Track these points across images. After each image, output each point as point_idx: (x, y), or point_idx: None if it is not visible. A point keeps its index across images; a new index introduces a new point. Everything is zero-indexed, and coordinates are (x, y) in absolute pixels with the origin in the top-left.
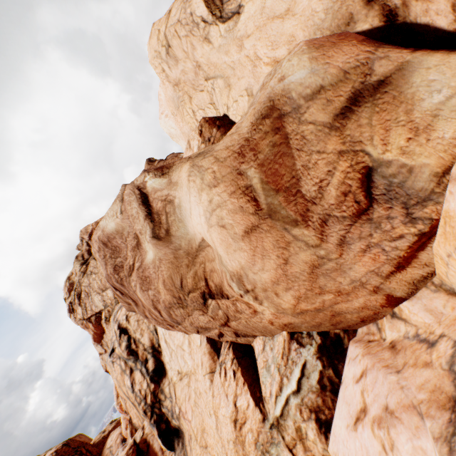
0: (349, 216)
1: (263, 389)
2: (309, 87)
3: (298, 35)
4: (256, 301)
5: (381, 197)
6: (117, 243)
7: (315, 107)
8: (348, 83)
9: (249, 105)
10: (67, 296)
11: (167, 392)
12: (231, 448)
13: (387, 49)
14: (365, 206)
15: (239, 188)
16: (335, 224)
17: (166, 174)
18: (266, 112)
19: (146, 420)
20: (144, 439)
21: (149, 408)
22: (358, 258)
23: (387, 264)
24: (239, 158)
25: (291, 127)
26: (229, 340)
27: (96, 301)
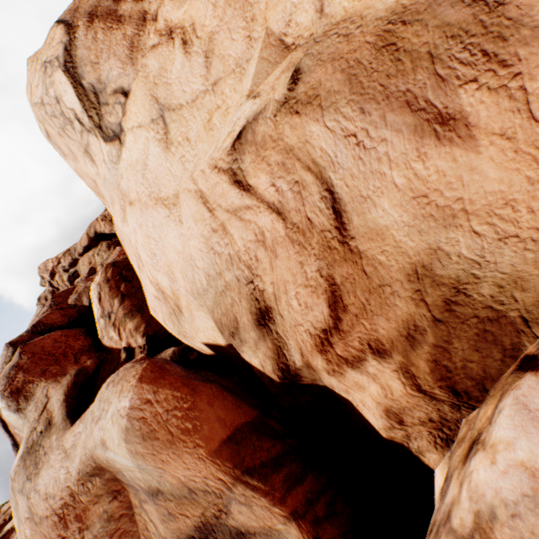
0: None
1: None
2: (142, 481)
3: (179, 278)
4: None
5: None
6: None
7: (154, 509)
8: (196, 504)
9: None
10: None
11: None
12: None
13: (252, 492)
14: None
15: None
16: None
17: (21, 413)
18: (94, 470)
19: None
20: None
21: None
22: None
23: None
24: (60, 526)
25: (134, 497)
26: None
27: None
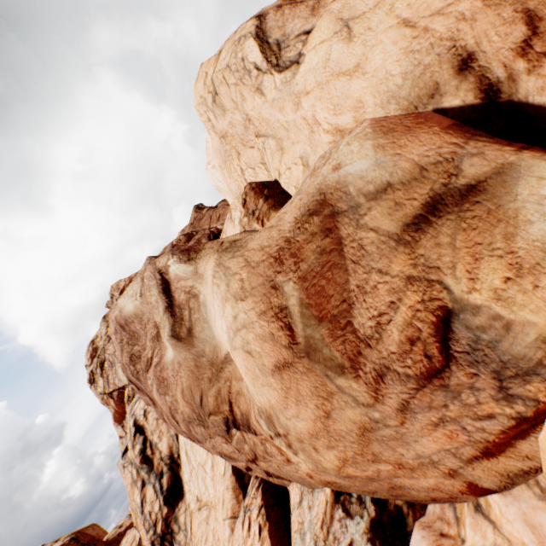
0: (415, 375)
1: None
2: (372, 183)
3: (367, 102)
4: (289, 448)
5: (463, 355)
6: (135, 328)
7: (378, 209)
8: (425, 182)
9: (303, 176)
10: (89, 363)
11: (181, 521)
12: None
13: (483, 143)
14: (440, 364)
15: (271, 307)
16: (396, 383)
17: (192, 260)
18: (315, 207)
19: None
20: None
21: (159, 540)
22: (426, 432)
23: (469, 446)
24: (276, 265)
25: (346, 229)
26: (259, 476)
27: (120, 373)
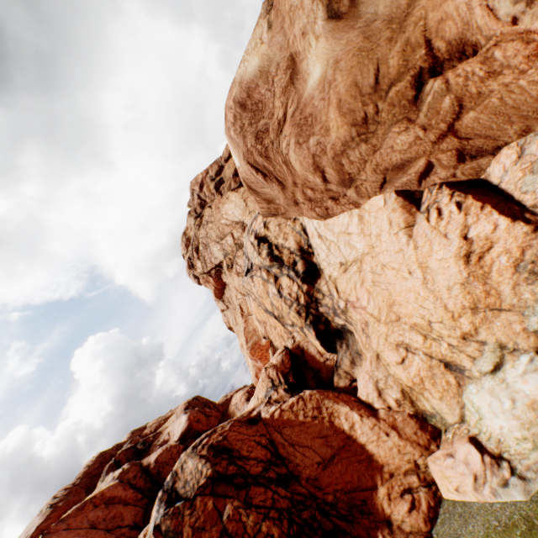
0: None
1: (527, 199)
2: None
3: None
4: None
5: None
6: (259, 95)
7: None
8: None
9: None
10: (185, 252)
11: (324, 290)
12: (456, 294)
13: None
14: None
15: None
16: None
17: None
18: None
19: (295, 330)
20: (296, 345)
21: (303, 309)
22: None
23: None
24: None
25: None
26: (436, 183)
27: (215, 252)
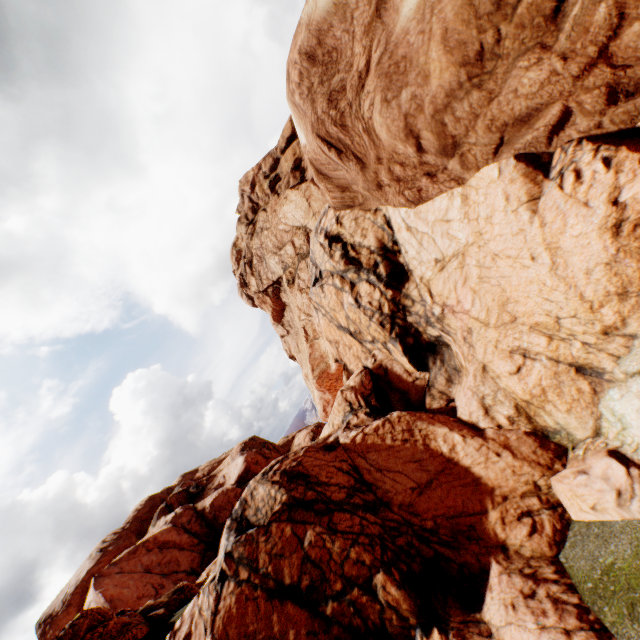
0: None
1: None
2: None
3: None
4: None
5: None
6: (333, 40)
7: None
8: None
9: None
10: (235, 268)
11: (414, 296)
12: (598, 278)
13: None
14: None
15: None
16: None
17: None
18: None
19: (376, 347)
20: (377, 365)
21: (388, 320)
22: None
23: None
24: None
25: None
26: (573, 139)
27: (272, 265)
